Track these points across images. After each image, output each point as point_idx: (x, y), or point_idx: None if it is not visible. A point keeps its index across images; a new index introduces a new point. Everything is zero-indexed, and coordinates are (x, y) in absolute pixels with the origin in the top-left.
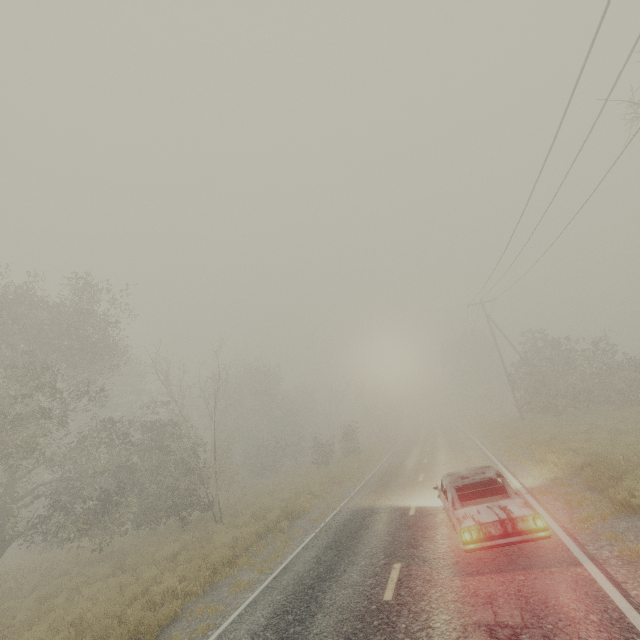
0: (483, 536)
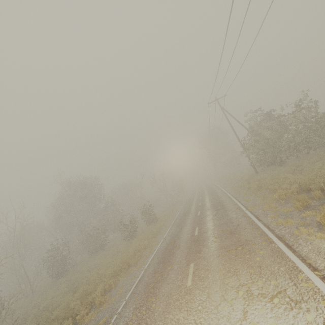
0: None
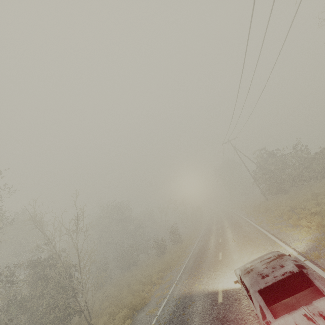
0: None
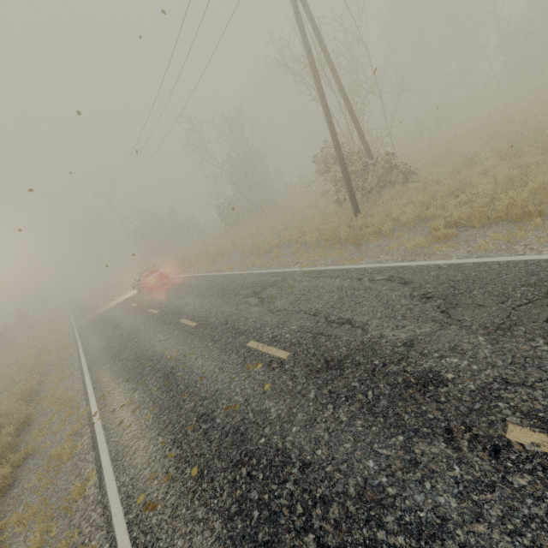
0: (156, 280)
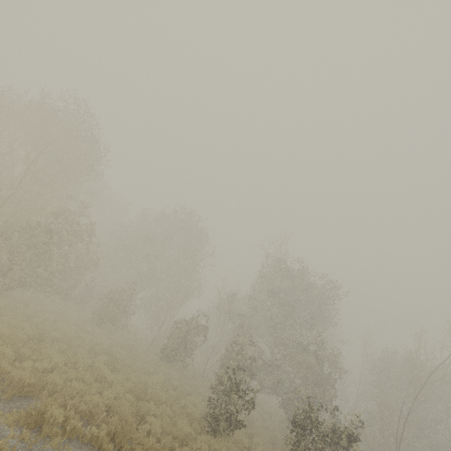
0: None
